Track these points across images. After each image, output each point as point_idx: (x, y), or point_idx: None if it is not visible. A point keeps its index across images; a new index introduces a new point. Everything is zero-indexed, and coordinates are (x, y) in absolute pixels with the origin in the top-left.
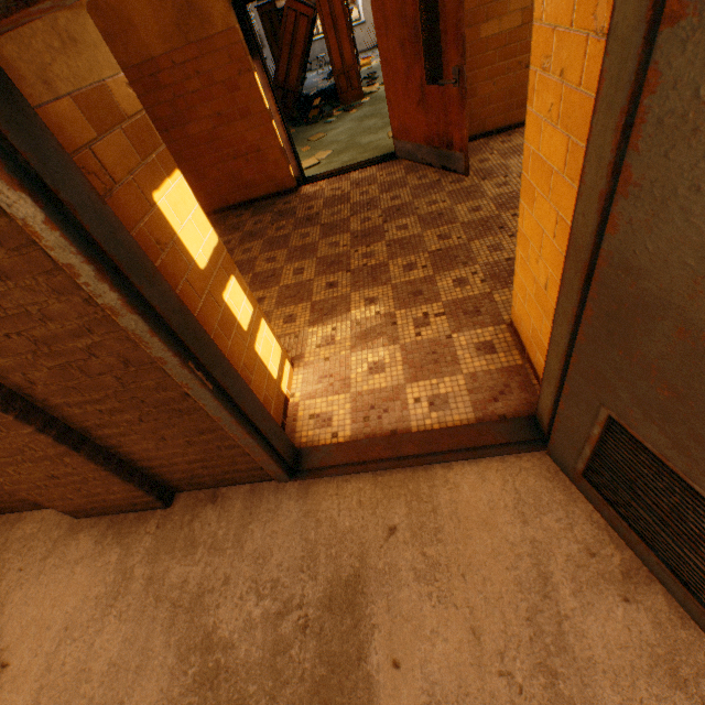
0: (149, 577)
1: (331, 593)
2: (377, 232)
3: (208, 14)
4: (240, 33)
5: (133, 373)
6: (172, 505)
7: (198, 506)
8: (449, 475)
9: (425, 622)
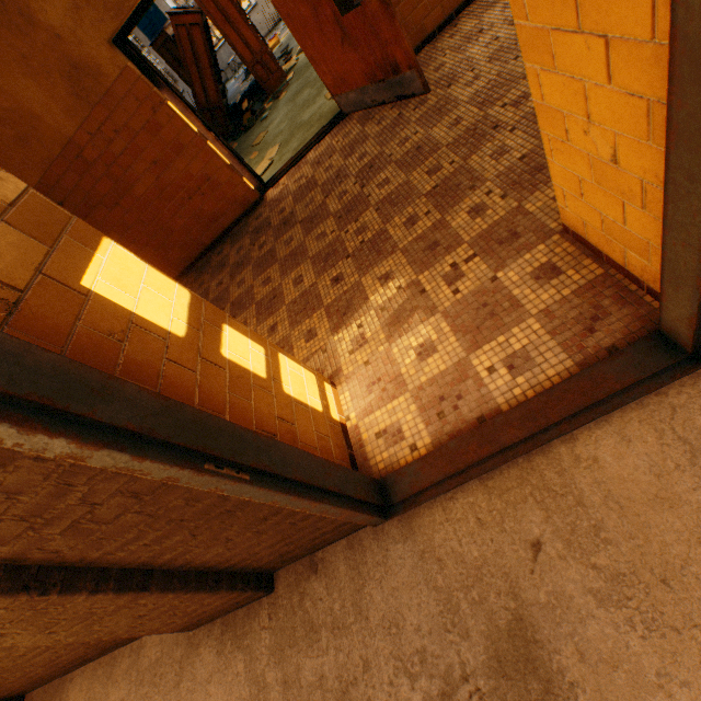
0: (283, 682)
1: (495, 651)
2: (359, 202)
3: (97, 67)
4: (135, 69)
5: (152, 501)
6: (274, 588)
7: (301, 581)
8: (577, 449)
9: (642, 664)
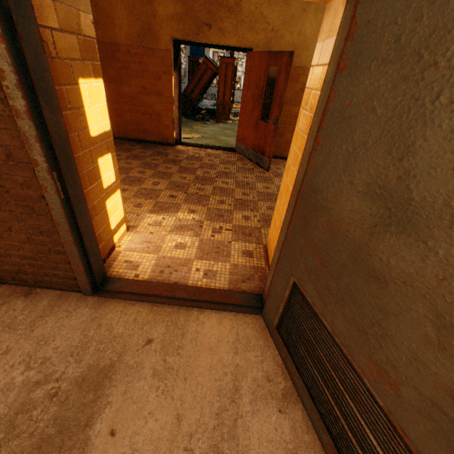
0: None
1: (86, 374)
2: (210, 180)
3: (158, 38)
4: (172, 55)
5: (10, 167)
6: None
7: (13, 296)
8: (201, 316)
9: (147, 406)
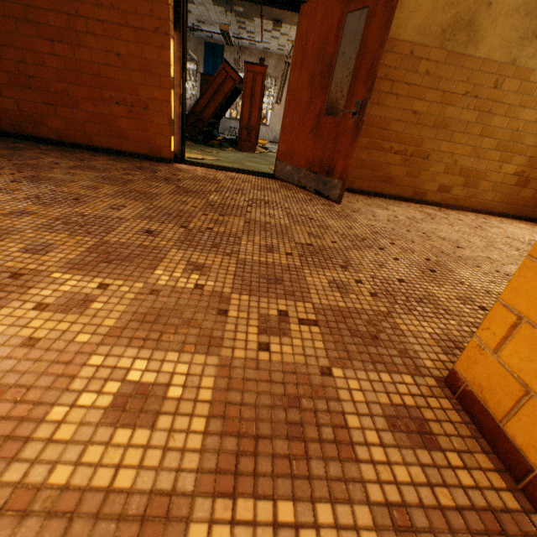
0: None
1: None
2: (238, 209)
3: None
4: None
5: None
6: None
7: None
8: None
9: None
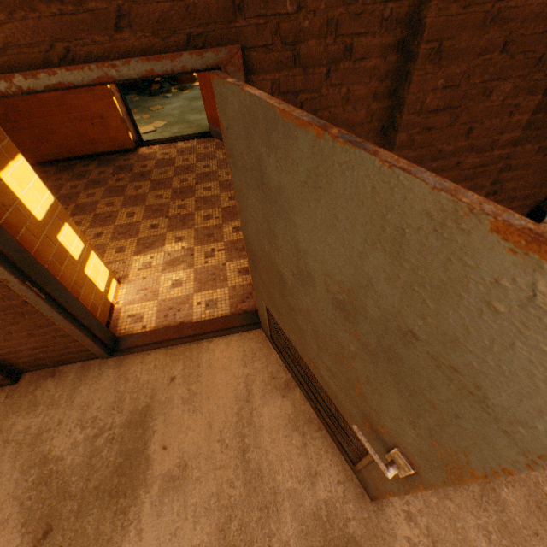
0: None
1: (131, 418)
2: (190, 191)
3: None
4: None
5: None
6: (19, 381)
7: (41, 380)
8: (211, 345)
9: (184, 424)
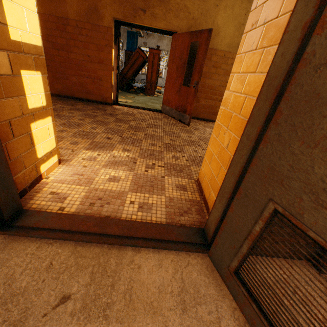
0: None
1: None
2: (142, 129)
3: (102, 17)
4: (113, 32)
5: None
6: None
7: None
8: (136, 257)
9: None
